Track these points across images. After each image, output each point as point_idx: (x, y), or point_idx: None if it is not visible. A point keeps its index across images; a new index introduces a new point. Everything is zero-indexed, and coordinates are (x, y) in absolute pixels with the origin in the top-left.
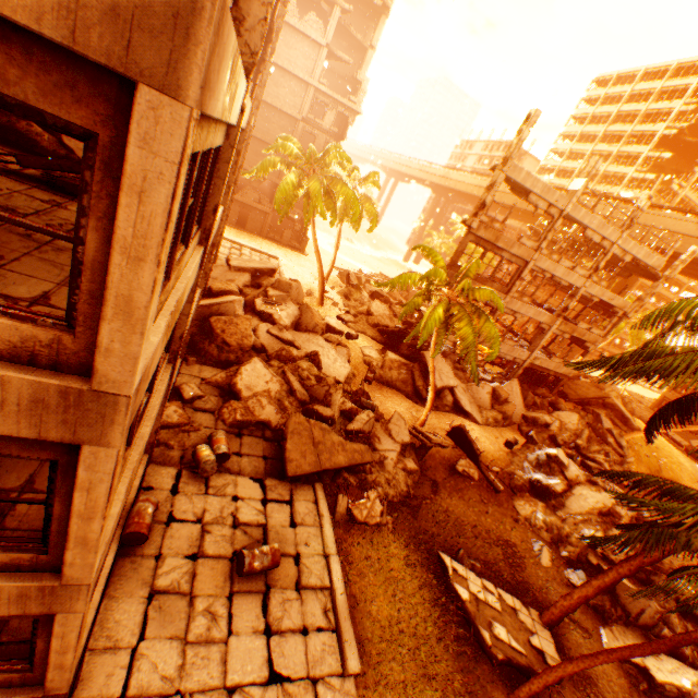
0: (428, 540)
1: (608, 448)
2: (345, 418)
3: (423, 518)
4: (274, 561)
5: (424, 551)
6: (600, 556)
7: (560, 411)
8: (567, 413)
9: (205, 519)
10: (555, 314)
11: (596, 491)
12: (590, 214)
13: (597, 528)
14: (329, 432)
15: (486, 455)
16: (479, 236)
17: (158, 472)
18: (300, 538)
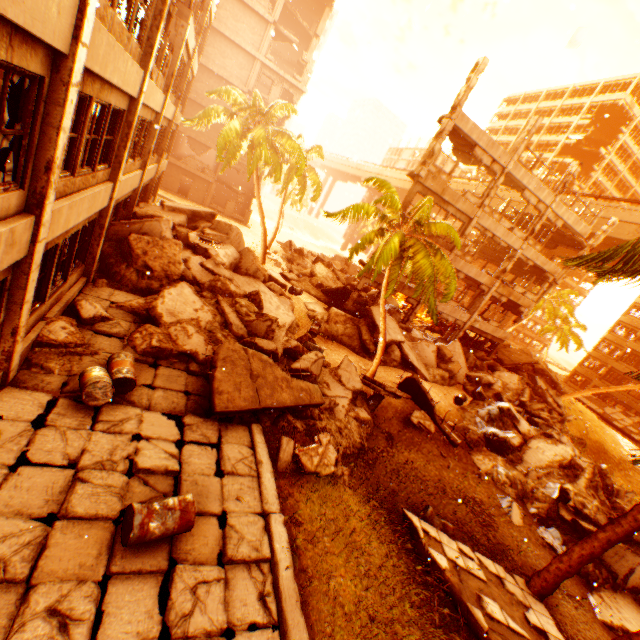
0: (389, 497)
1: (548, 407)
2: (289, 358)
3: (381, 472)
4: (184, 520)
5: (386, 510)
6: (572, 511)
7: (500, 372)
8: (507, 374)
9: (82, 463)
10: (494, 276)
11: (552, 444)
12: (529, 174)
13: (561, 481)
14: (271, 365)
15: (439, 409)
16: (427, 186)
17: (17, 398)
18: (228, 491)
